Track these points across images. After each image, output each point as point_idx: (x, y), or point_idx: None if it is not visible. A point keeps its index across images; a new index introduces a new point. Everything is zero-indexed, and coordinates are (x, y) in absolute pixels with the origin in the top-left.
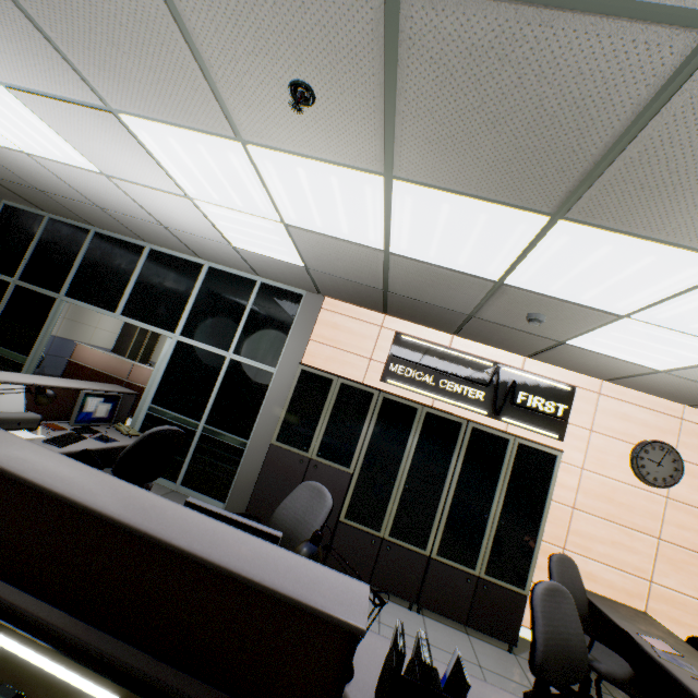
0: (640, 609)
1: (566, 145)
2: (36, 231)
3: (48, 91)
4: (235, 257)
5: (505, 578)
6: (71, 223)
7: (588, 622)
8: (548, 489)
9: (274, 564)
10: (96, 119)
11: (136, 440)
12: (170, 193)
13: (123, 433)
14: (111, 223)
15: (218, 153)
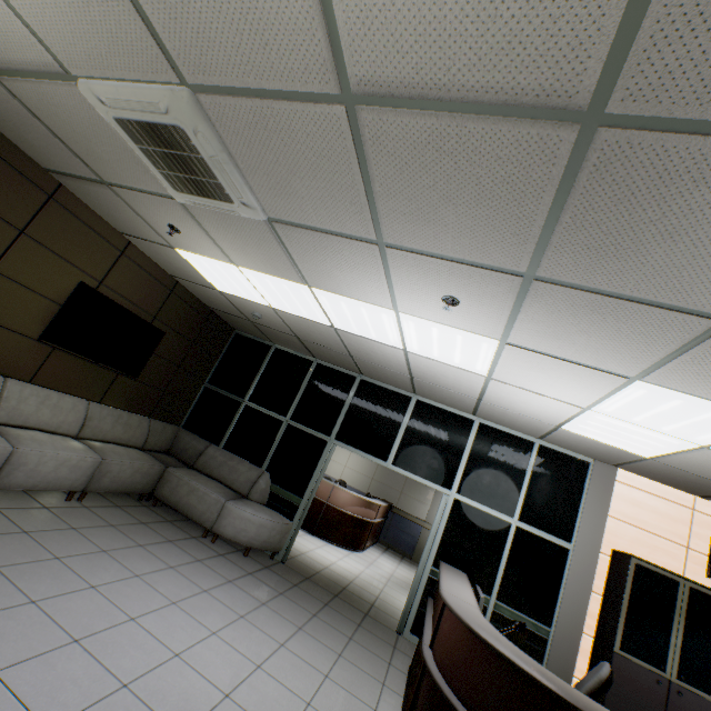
0: None
1: None
2: (304, 374)
3: (567, 357)
4: (535, 428)
5: None
6: (337, 369)
7: None
8: None
9: None
10: (589, 373)
11: (592, 683)
12: (560, 400)
13: None
14: (398, 380)
15: None
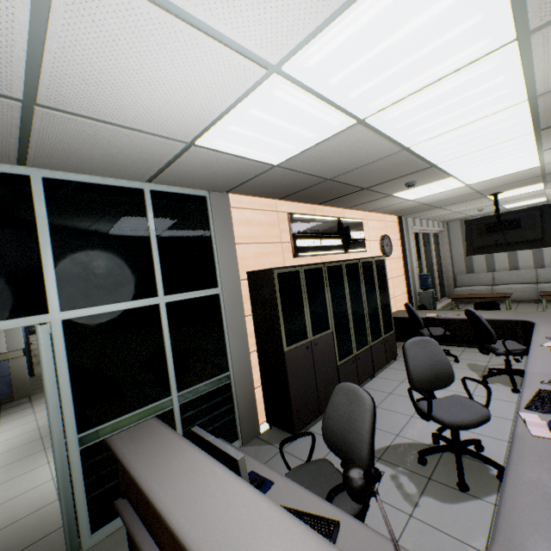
0: (395, 310)
1: None
2: None
3: None
4: (151, 159)
5: (388, 331)
6: None
7: None
8: (386, 278)
9: None
10: None
11: (371, 421)
12: (236, 51)
13: None
14: None
15: (476, 34)
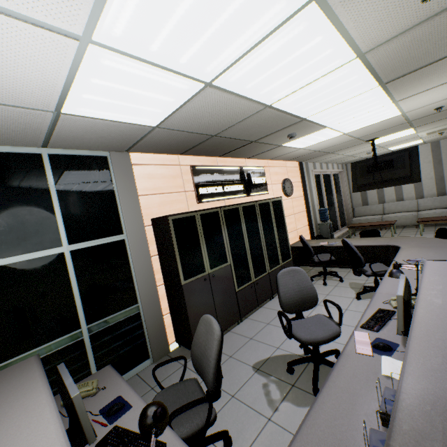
0: (298, 240)
1: (436, 55)
2: None
3: None
4: (30, 128)
5: (286, 259)
6: None
7: (293, 255)
8: (283, 215)
9: (446, 274)
10: None
11: (217, 349)
12: (32, 23)
13: (90, 395)
14: None
15: None
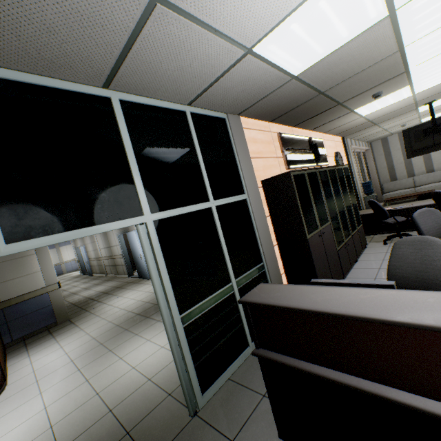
0: None
1: None
2: None
3: None
4: (207, 73)
5: (359, 224)
6: None
7: None
8: (351, 182)
9: None
10: None
11: None
12: None
13: None
14: None
15: None
